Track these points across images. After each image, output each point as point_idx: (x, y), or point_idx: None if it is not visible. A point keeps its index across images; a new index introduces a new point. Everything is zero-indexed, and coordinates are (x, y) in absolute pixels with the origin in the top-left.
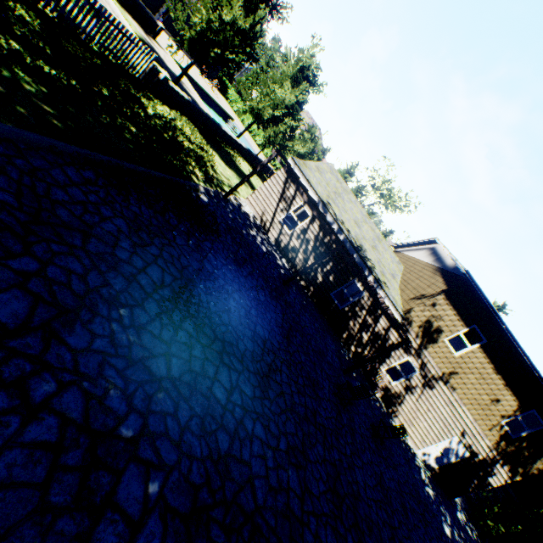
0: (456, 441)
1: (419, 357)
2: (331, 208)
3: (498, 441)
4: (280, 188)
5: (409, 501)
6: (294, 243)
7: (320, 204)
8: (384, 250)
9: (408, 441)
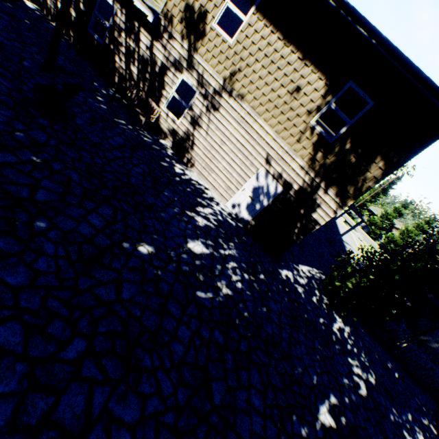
0: (263, 175)
1: (193, 69)
2: None
3: (313, 155)
4: None
5: (56, 164)
6: None
7: None
8: None
9: (209, 191)
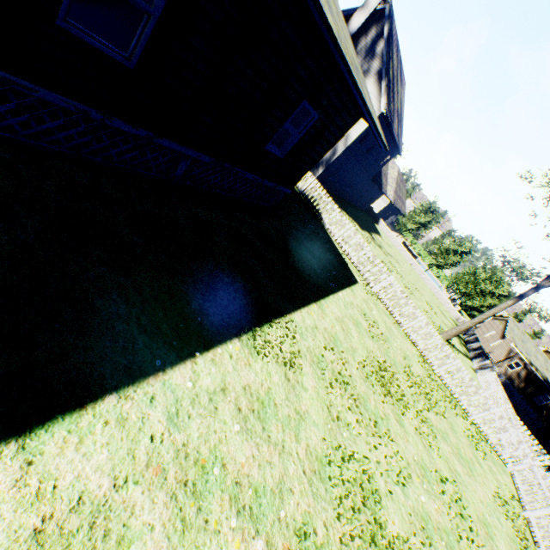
0: None
1: None
2: (531, 362)
3: None
4: (505, 353)
5: None
6: (513, 375)
7: (527, 363)
8: None
9: None
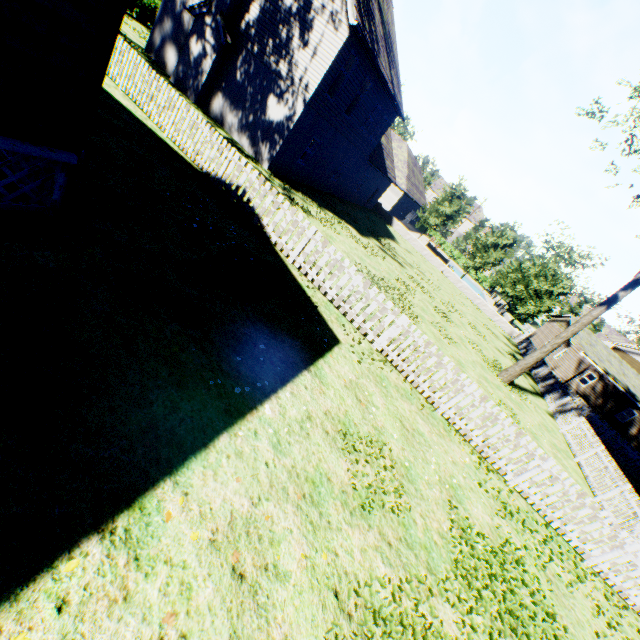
0: None
1: None
2: (607, 371)
3: None
4: (574, 365)
5: None
6: (587, 391)
7: (603, 373)
8: (626, 370)
9: None
